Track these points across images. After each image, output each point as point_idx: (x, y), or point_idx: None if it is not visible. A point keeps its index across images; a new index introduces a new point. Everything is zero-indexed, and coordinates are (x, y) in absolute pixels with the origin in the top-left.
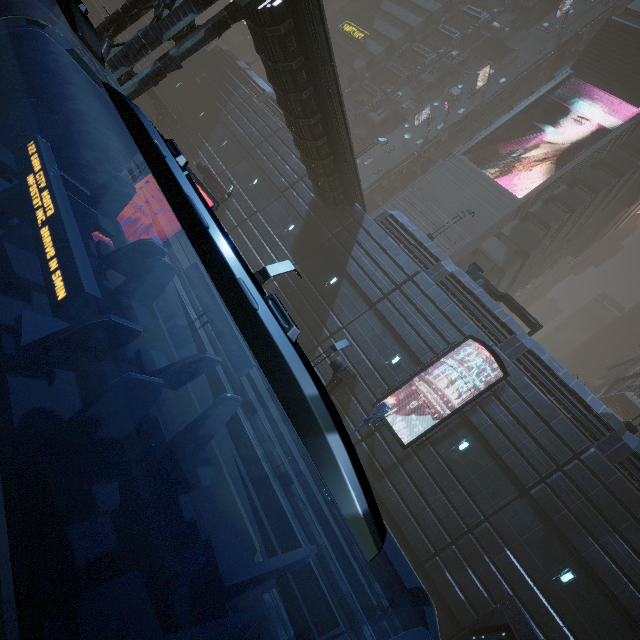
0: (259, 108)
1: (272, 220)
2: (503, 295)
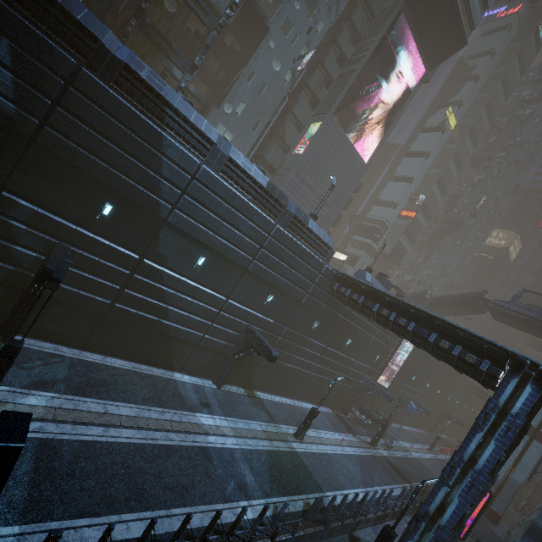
0: (231, 193)
1: (299, 326)
2: (395, 287)
